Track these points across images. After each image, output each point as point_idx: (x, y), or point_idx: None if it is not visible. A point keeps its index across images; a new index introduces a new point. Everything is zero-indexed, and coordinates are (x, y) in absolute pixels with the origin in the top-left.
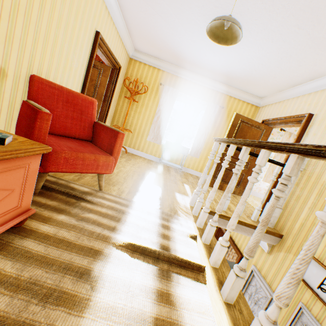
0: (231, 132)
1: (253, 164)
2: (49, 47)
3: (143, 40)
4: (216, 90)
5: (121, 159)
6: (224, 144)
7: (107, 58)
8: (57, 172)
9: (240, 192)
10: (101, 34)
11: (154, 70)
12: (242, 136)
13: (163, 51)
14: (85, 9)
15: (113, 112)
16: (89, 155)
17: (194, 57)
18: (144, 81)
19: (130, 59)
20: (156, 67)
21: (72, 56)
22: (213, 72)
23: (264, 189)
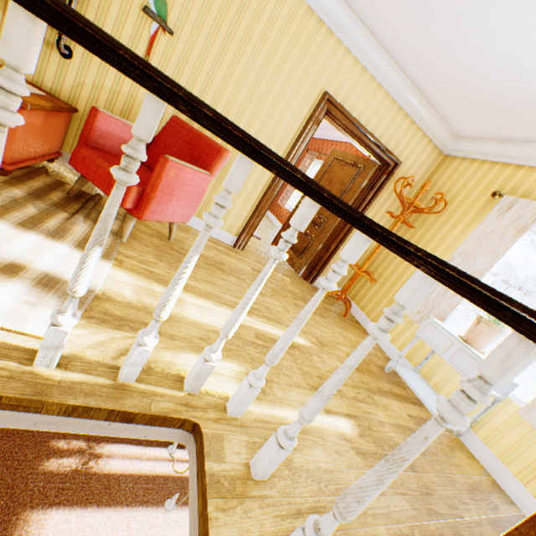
0: None
1: None
2: (223, 101)
3: (454, 103)
4: None
5: (300, 301)
6: (240, 154)
7: (358, 141)
8: (89, 180)
9: None
10: (329, 95)
11: (492, 167)
12: None
13: (504, 111)
14: (299, 62)
15: (371, 246)
16: (109, 166)
17: None
18: (456, 192)
19: (444, 158)
20: (499, 160)
21: (263, 120)
22: None
23: None
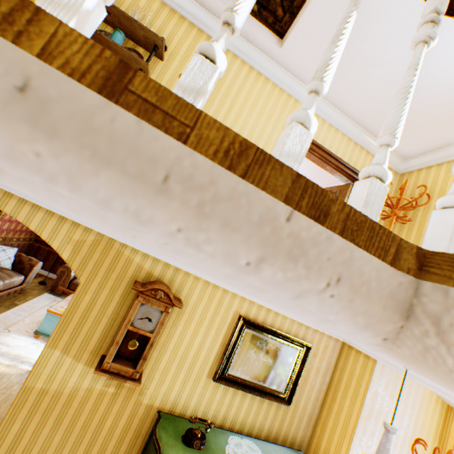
0: None
1: None
2: None
3: None
4: None
5: None
6: None
7: (332, 167)
8: None
9: None
10: None
11: (450, 164)
12: None
13: (443, 119)
14: (280, 117)
15: None
16: None
17: None
18: (429, 189)
19: (400, 176)
20: (453, 158)
21: None
22: None
23: None
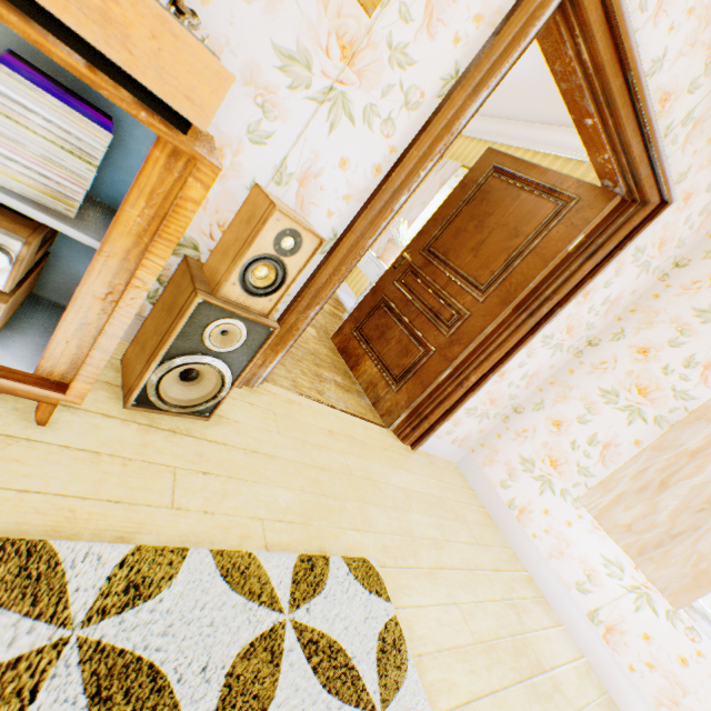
0: (452, 202)
1: (478, 327)
2: None
3: None
4: (556, 155)
5: None
6: None
7: None
8: None
9: (394, 412)
10: None
11: None
12: (478, 218)
13: None
14: None
15: None
16: None
17: None
18: None
19: None
20: None
21: None
22: (524, 88)
23: (583, 562)
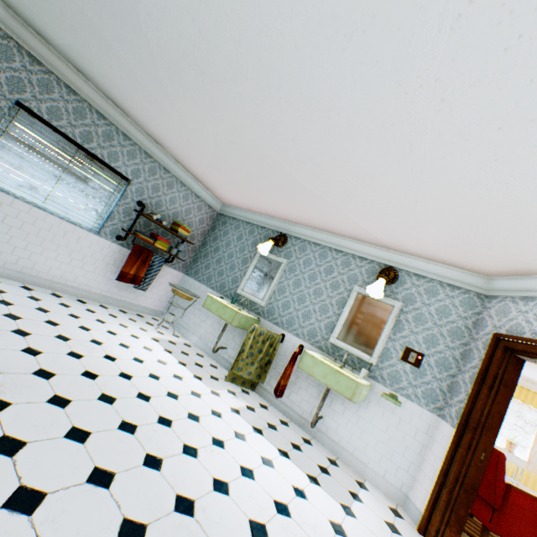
0: None
1: None
2: None
3: None
4: None
5: None
6: None
7: None
8: None
9: None
10: None
11: None
12: None
13: None
14: None
15: None
16: None
17: (521, 373)
18: None
19: None
20: None
21: None
22: None
23: None
